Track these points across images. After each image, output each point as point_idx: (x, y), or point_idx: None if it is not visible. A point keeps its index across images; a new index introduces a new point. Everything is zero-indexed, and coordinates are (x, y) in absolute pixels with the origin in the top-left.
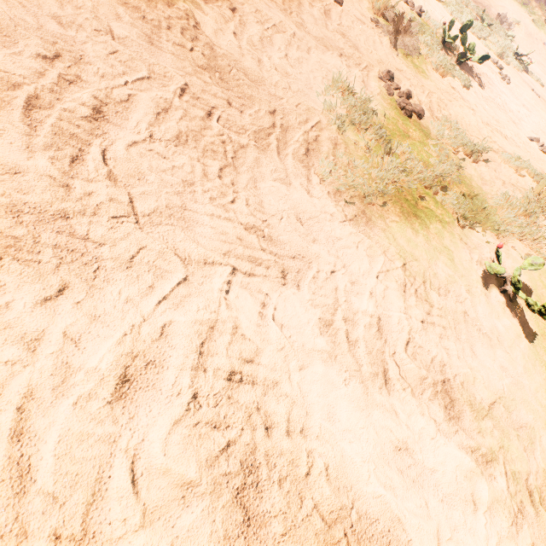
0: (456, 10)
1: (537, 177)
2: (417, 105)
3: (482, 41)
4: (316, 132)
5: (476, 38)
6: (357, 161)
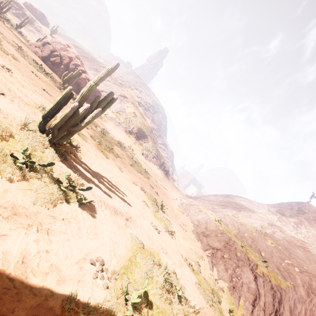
0: (133, 164)
1: (202, 258)
2: (191, 263)
3: (143, 176)
4: (213, 314)
5: (142, 175)
6: (215, 312)
